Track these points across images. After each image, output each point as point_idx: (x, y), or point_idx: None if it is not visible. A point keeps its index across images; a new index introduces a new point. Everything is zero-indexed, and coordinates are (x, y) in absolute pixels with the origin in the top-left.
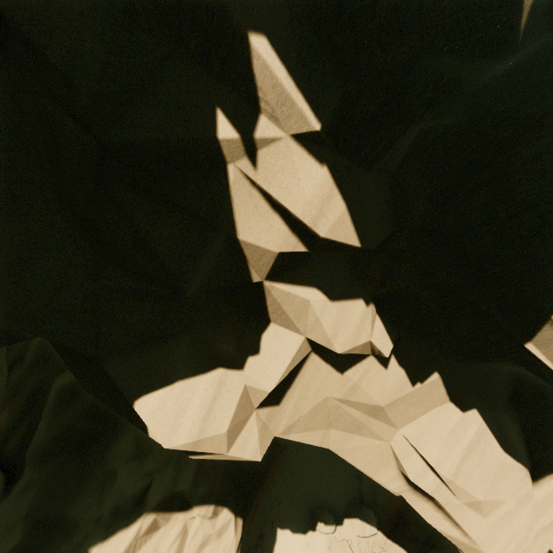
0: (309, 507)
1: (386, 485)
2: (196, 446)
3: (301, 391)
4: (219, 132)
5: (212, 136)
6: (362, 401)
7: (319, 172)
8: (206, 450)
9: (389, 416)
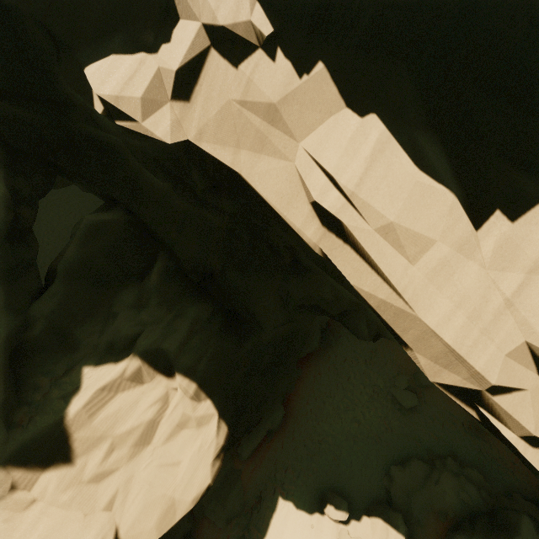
0: (320, 487)
1: (302, 230)
2: (117, 102)
3: (206, 90)
4: None
5: None
6: (257, 99)
7: None
8: (125, 111)
9: (285, 119)
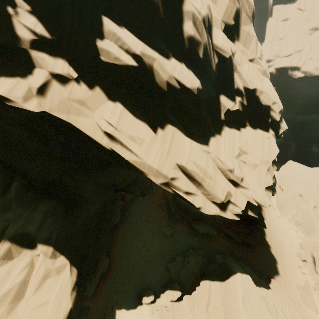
0: (137, 292)
1: (101, 141)
2: (8, 95)
3: (52, 92)
4: (8, 9)
5: (6, 9)
6: (75, 96)
7: (34, 18)
8: (13, 99)
9: (87, 103)
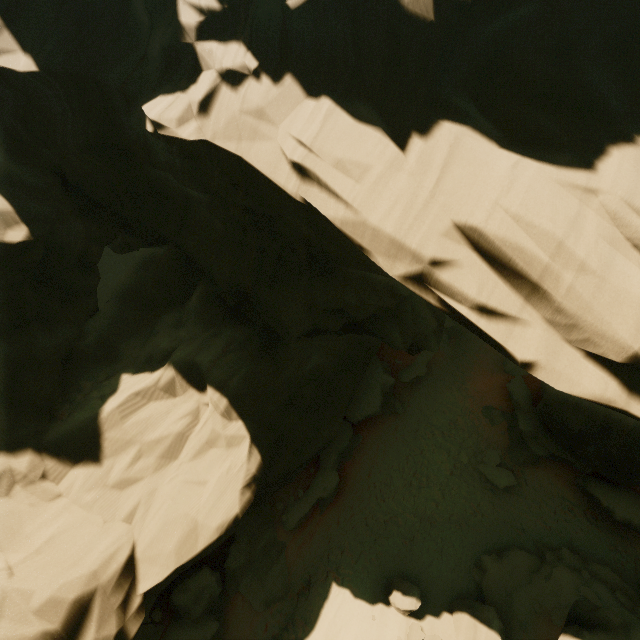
0: (386, 574)
1: (286, 185)
2: (160, 119)
3: (218, 107)
4: None
5: None
6: (250, 105)
7: None
8: (165, 123)
9: (268, 112)
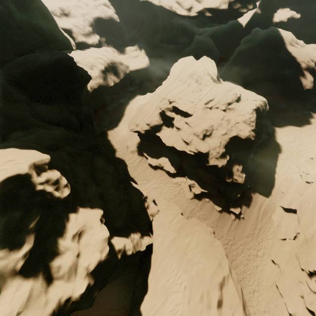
0: None
1: (157, 3)
2: None
3: None
4: None
5: None
6: None
7: None
8: None
9: None
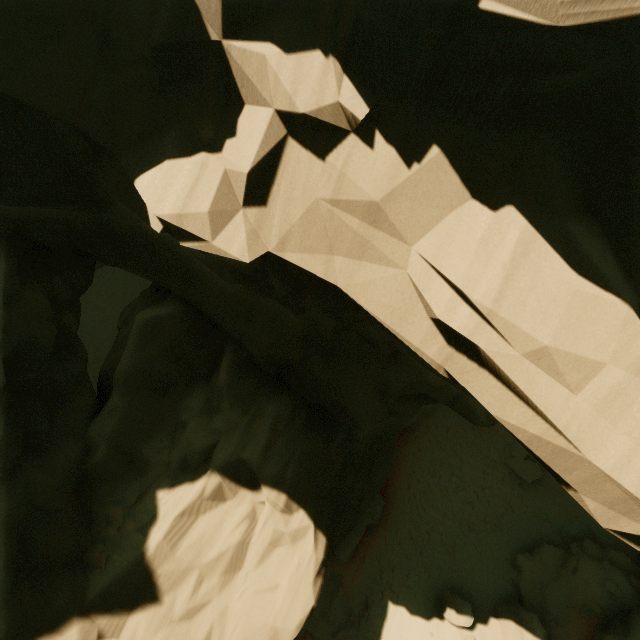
0: (435, 587)
1: (421, 349)
2: (181, 221)
3: (286, 190)
4: None
5: None
6: (353, 198)
7: None
8: (191, 230)
9: (391, 219)
